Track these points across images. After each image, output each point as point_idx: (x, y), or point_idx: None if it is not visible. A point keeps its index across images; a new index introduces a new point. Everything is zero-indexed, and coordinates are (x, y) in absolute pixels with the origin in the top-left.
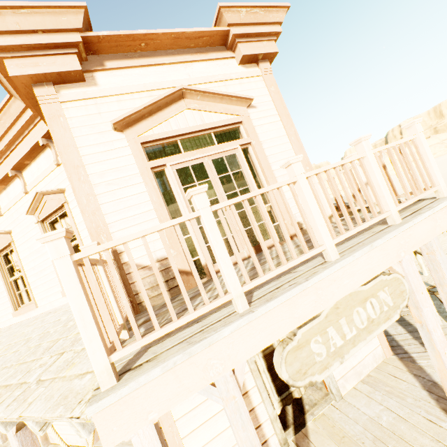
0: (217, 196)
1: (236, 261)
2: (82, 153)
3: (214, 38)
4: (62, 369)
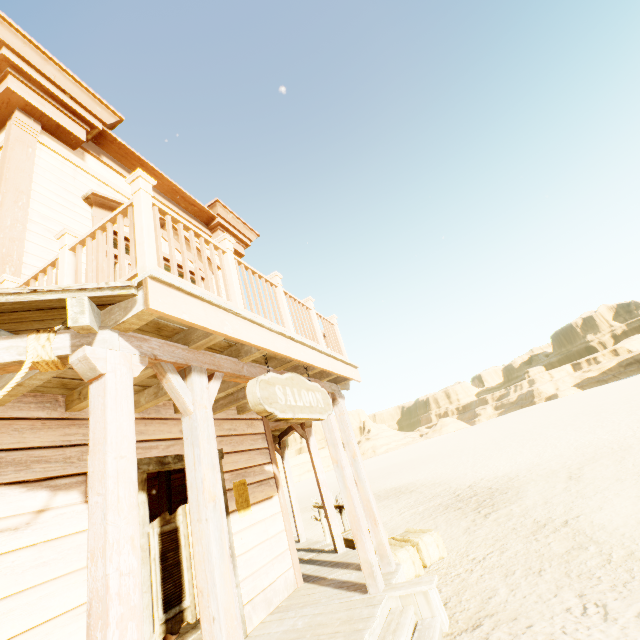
0: None
1: None
2: (33, 187)
3: (203, 214)
4: None
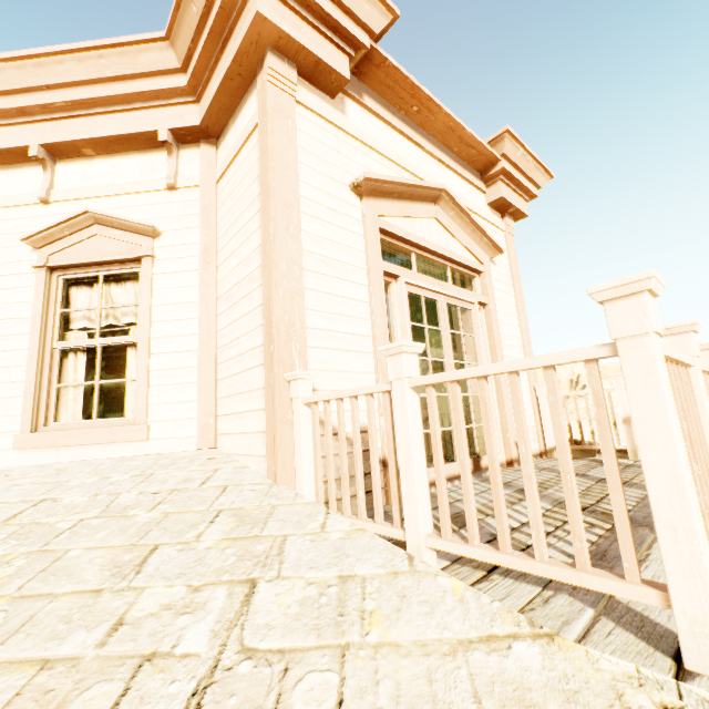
0: (445, 359)
1: (451, 475)
2: (300, 190)
3: (481, 158)
4: (336, 624)
